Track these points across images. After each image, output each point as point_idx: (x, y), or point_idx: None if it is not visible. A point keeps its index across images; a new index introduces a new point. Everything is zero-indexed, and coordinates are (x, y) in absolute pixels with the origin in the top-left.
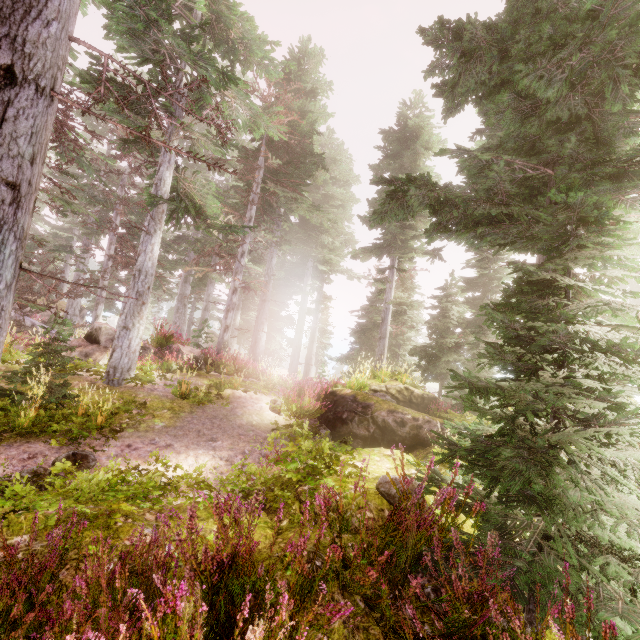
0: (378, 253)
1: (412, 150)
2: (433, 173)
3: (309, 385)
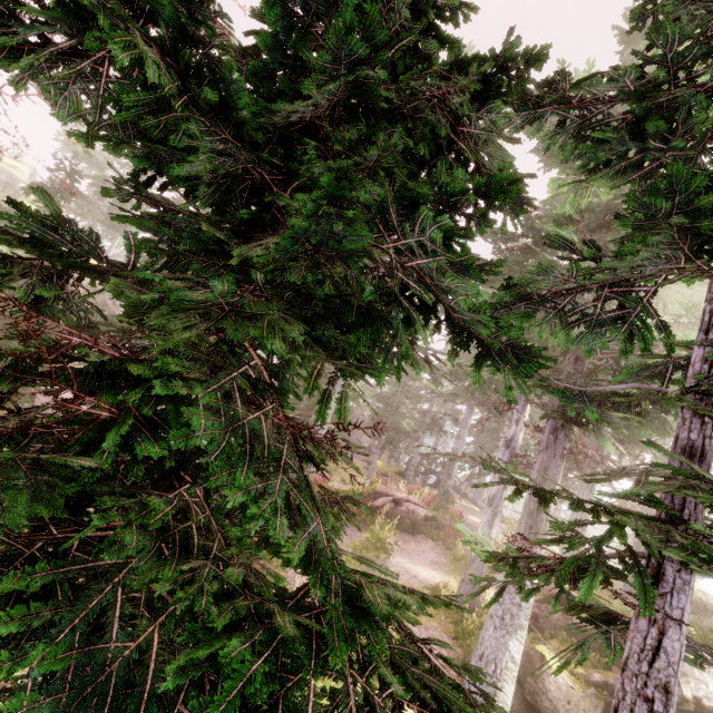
0: None
1: None
2: None
3: None
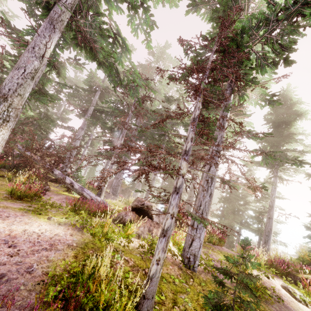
0: (268, 166)
1: (297, 115)
2: (302, 128)
3: (283, 266)
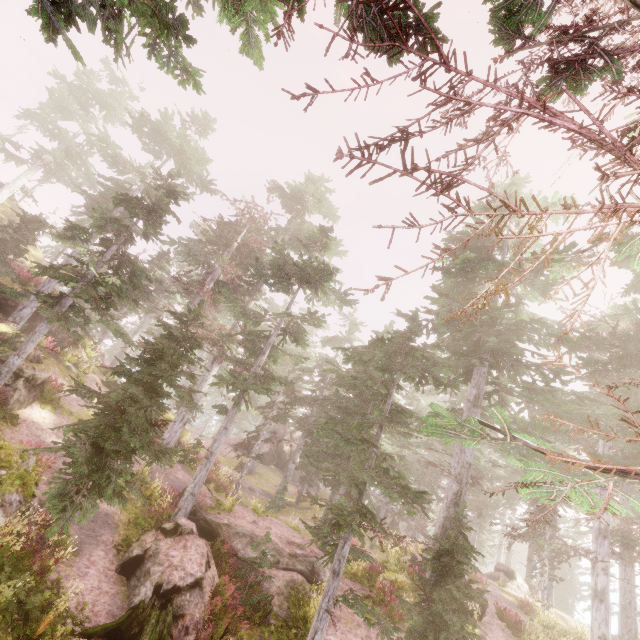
0: None
1: None
2: None
3: None
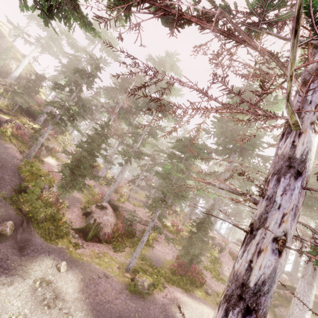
0: None
1: None
2: None
3: None
